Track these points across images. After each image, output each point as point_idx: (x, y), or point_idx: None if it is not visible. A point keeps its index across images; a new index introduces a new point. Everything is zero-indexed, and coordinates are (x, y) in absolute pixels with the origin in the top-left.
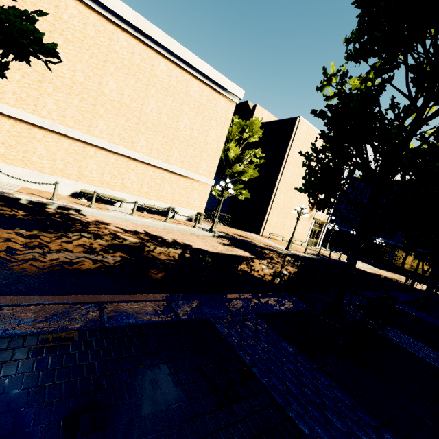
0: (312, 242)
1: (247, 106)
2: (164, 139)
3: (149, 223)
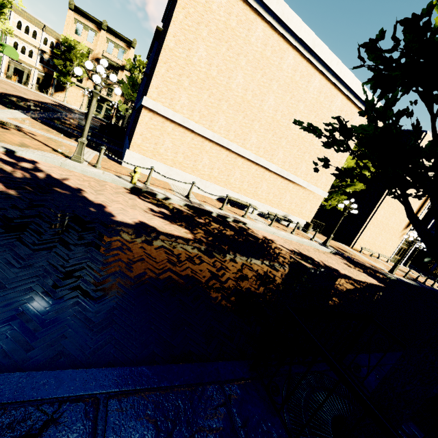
0: (395, 259)
1: None
2: (298, 153)
3: (287, 238)
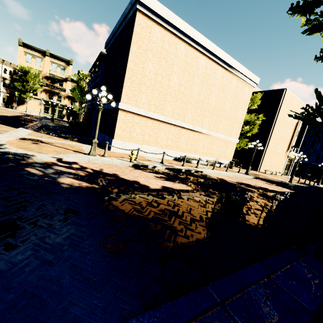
0: (284, 172)
1: None
2: (217, 118)
3: (227, 175)
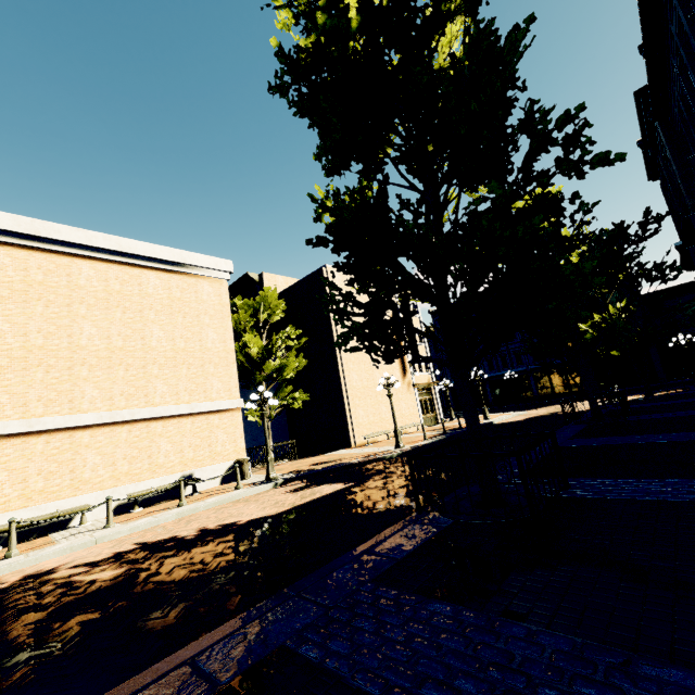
0: (430, 419)
1: (251, 279)
2: (130, 372)
3: (146, 525)
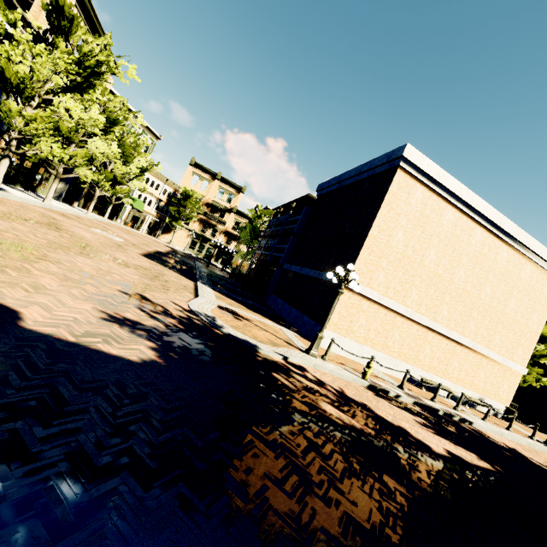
0: None
1: None
2: (490, 323)
3: (516, 440)
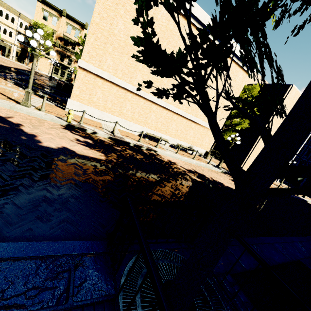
0: None
1: None
2: None
3: (188, 161)
